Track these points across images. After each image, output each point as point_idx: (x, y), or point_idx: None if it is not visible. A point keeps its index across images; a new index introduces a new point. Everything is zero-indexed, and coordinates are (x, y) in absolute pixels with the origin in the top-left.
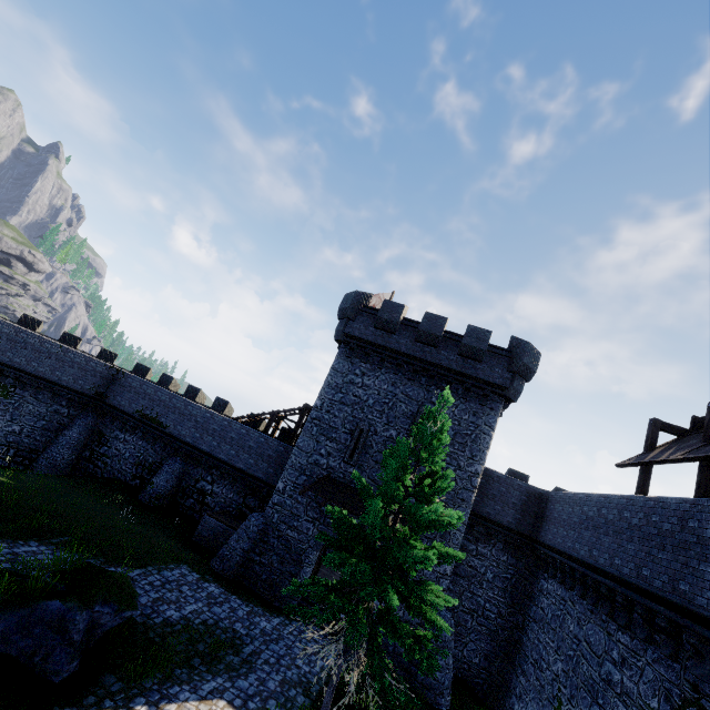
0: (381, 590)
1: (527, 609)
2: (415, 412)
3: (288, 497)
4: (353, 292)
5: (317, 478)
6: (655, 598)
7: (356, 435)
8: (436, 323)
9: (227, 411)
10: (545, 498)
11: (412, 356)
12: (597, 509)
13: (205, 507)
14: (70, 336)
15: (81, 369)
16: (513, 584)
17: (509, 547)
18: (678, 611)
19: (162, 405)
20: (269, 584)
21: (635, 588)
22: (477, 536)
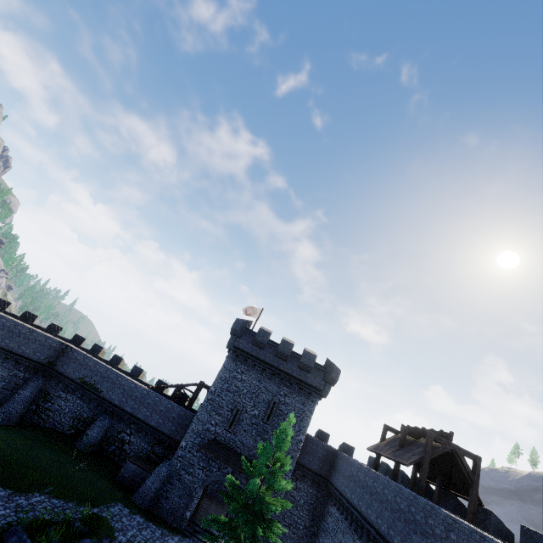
0: (253, 526)
1: (320, 523)
2: (270, 400)
3: (188, 452)
4: (242, 320)
5: (208, 440)
6: (370, 525)
7: (235, 412)
8: (287, 347)
9: (141, 376)
10: (336, 455)
11: (272, 365)
12: (357, 471)
13: (123, 452)
14: (30, 314)
15: (40, 345)
16: (314, 507)
17: (314, 484)
18: (376, 532)
19: (99, 375)
20: (171, 512)
21: (365, 518)
22: (297, 476)
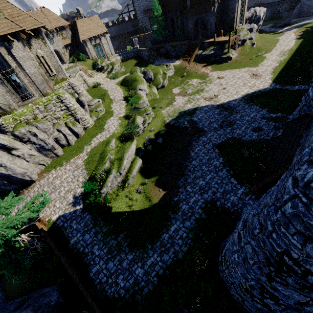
0: None
1: None
2: None
3: None
4: None
5: None
6: None
7: None
8: None
9: None
10: None
11: None
12: None
13: (280, 13)
14: None
15: None
16: None
17: None
18: None
19: None
20: (305, 14)
21: None
22: None
